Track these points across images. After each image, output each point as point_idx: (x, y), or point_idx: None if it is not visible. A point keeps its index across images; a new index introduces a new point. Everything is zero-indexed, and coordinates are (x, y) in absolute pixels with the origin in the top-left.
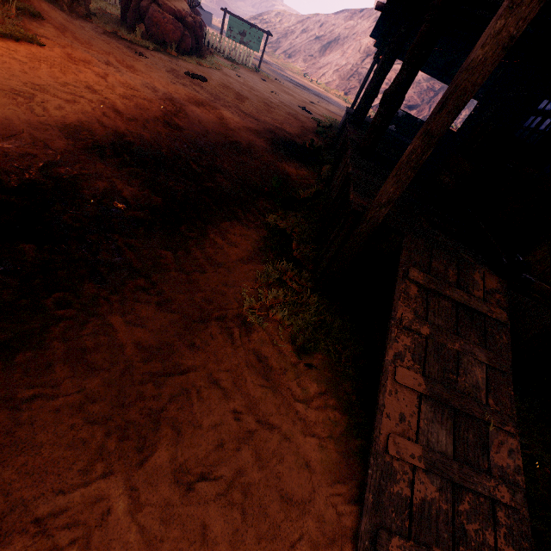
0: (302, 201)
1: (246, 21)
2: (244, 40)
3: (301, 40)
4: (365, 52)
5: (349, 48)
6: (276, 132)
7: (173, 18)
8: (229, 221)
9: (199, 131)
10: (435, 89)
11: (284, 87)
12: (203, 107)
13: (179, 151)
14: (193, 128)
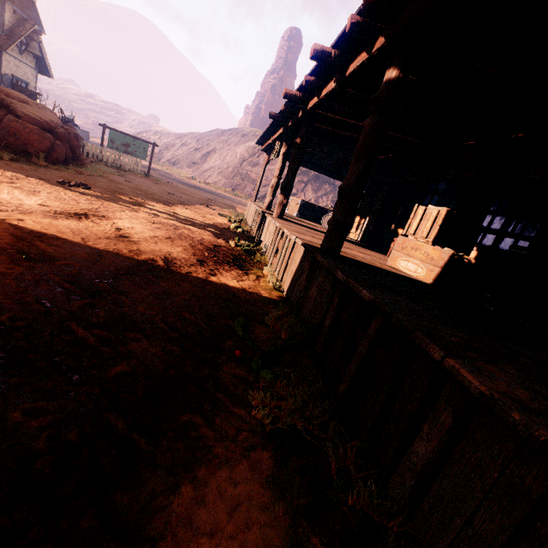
0: (290, 346)
1: (129, 135)
2: (129, 150)
3: (182, 151)
4: (241, 158)
5: (227, 156)
6: (192, 235)
7: (38, 128)
8: (188, 474)
9: (85, 255)
10: (304, 181)
11: (179, 188)
12: (88, 219)
13: (45, 307)
14: (73, 253)
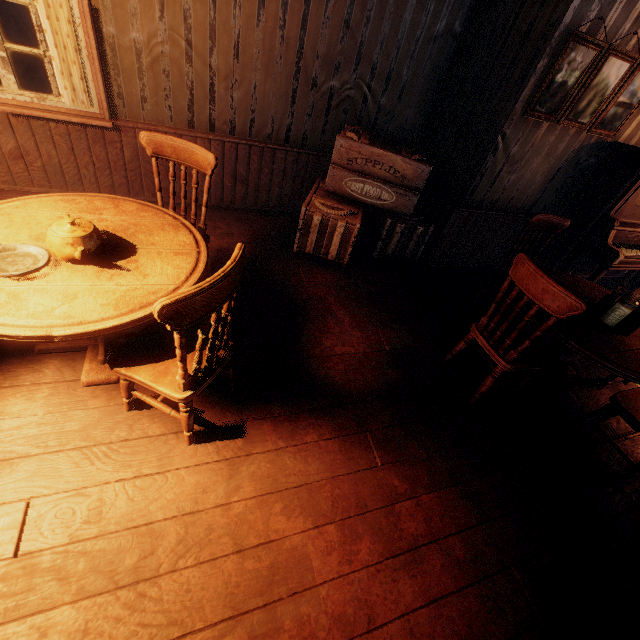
0: None
1: None
2: None
3: None
4: None
5: None
6: None
7: None
8: None
9: None
10: None
11: None
12: None
13: None
14: None
